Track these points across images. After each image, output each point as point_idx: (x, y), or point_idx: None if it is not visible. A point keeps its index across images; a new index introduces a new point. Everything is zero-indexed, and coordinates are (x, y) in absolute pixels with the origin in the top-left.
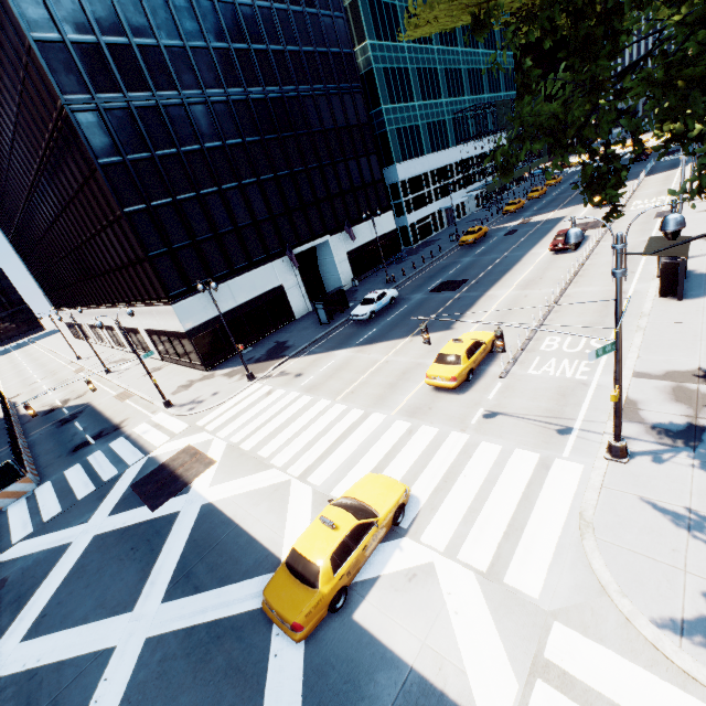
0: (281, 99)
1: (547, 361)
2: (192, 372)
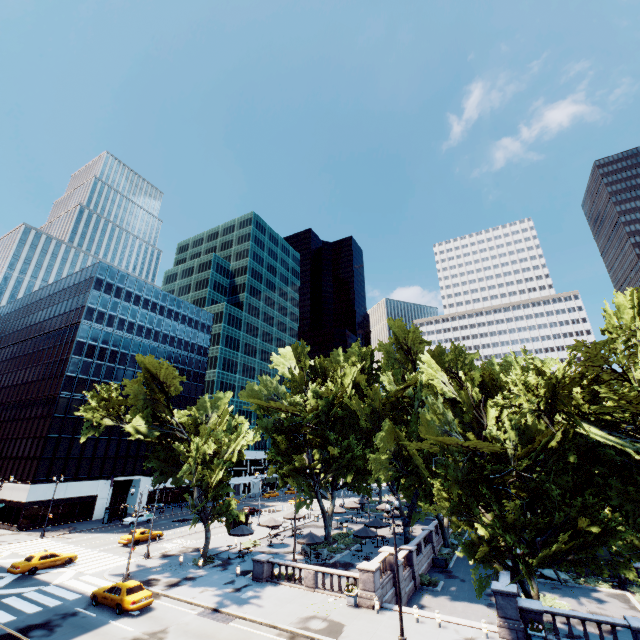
0: None
1: (169, 543)
2: (6, 531)
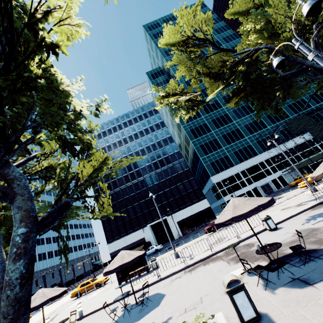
0: (149, 177)
1: (84, 298)
2: None
